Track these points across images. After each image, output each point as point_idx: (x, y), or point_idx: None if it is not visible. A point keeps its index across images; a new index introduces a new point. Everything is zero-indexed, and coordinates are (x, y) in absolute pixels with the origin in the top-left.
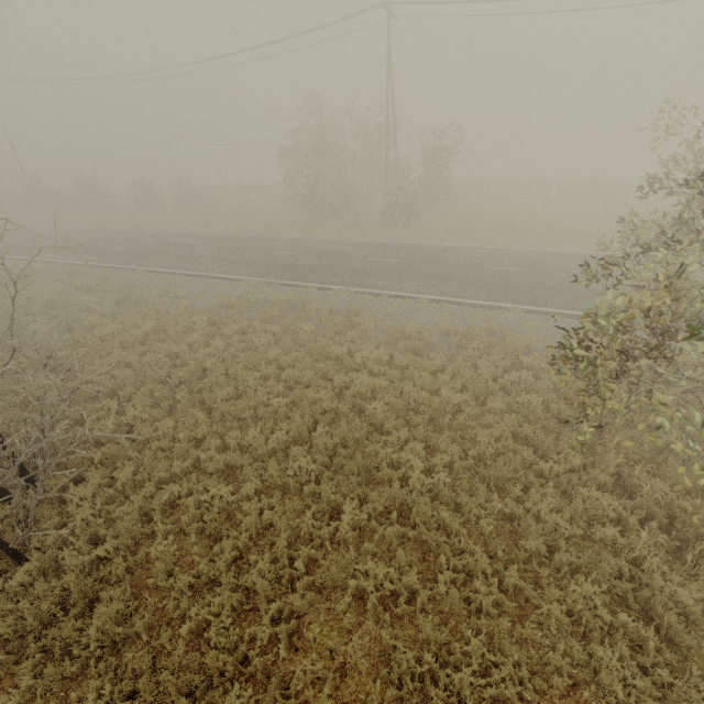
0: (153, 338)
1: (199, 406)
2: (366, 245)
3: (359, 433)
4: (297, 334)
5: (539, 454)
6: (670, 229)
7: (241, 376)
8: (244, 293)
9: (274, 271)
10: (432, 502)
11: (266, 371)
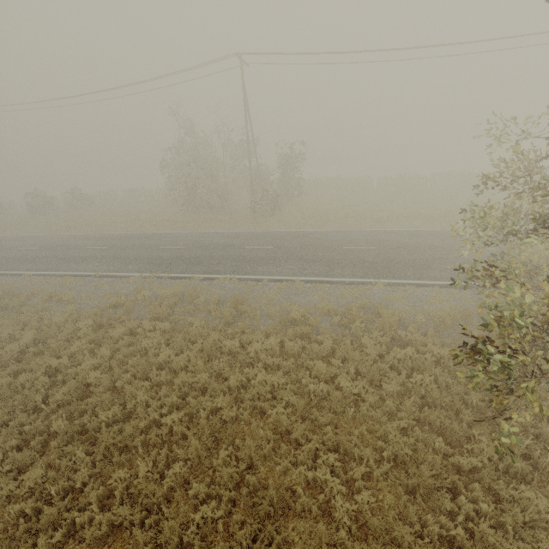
0: (32, 351)
1: (79, 437)
2: (242, 235)
3: (265, 449)
4: (187, 331)
5: (447, 441)
6: (510, 215)
7: (129, 391)
8: (133, 289)
9: (161, 265)
10: (361, 531)
11: (157, 377)
